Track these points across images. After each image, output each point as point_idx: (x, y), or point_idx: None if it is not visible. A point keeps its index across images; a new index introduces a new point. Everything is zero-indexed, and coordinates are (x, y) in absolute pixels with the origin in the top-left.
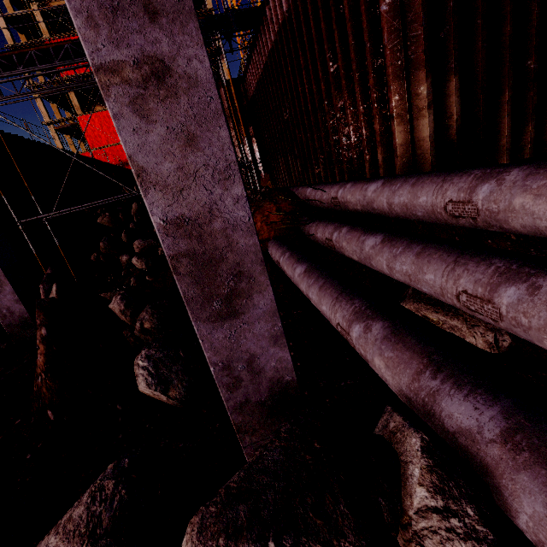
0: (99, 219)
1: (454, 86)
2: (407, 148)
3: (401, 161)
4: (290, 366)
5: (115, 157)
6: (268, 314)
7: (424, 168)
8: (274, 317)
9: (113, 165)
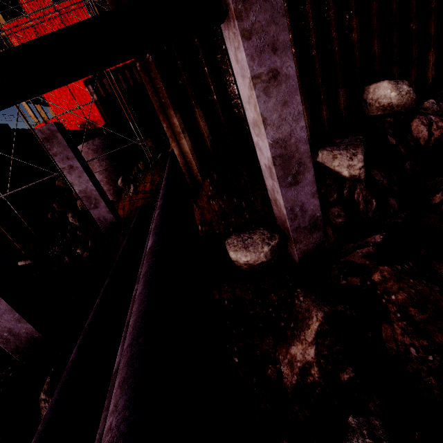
0: (56, 182)
1: (198, 115)
2: (181, 157)
3: (182, 164)
4: (34, 330)
5: (76, 120)
6: (9, 311)
7: (194, 170)
8: (13, 311)
9: (71, 130)
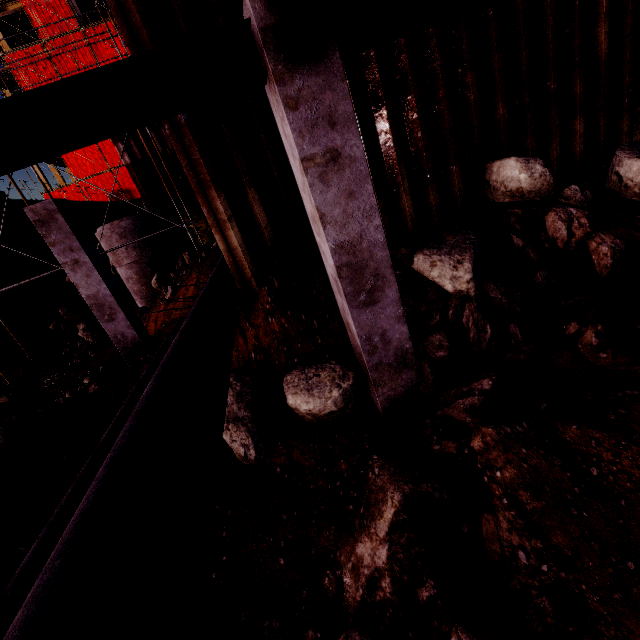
0: (67, 277)
1: (252, 198)
2: (229, 254)
3: (230, 265)
4: None
5: (106, 187)
6: None
7: (247, 273)
8: None
9: (96, 202)
